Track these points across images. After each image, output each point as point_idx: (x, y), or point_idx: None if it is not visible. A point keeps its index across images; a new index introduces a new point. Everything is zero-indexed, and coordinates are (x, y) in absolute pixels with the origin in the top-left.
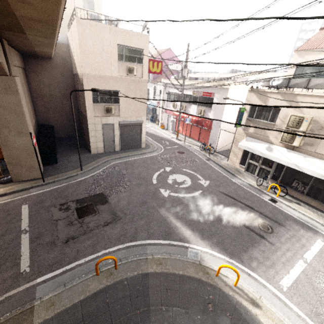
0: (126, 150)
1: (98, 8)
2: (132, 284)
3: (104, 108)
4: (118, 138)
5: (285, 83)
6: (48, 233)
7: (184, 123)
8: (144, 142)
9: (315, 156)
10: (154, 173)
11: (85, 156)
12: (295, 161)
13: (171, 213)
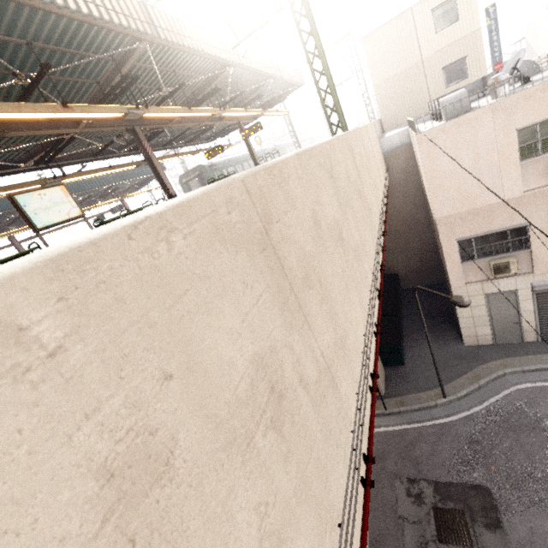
0: None
1: (468, 6)
2: None
3: (488, 266)
4: (532, 317)
5: None
6: (391, 543)
7: None
8: None
9: None
10: None
11: (451, 350)
12: None
13: None
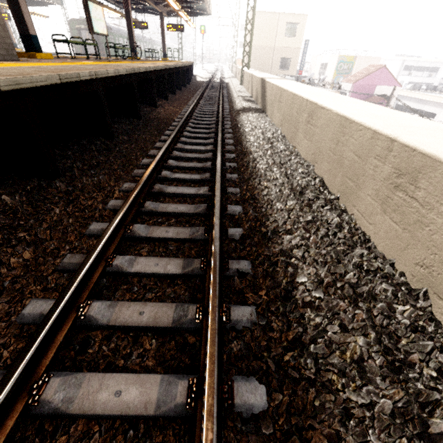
0: None
1: (300, 33)
2: None
3: None
4: None
5: None
6: None
7: None
8: None
9: None
10: None
11: None
12: None
13: None
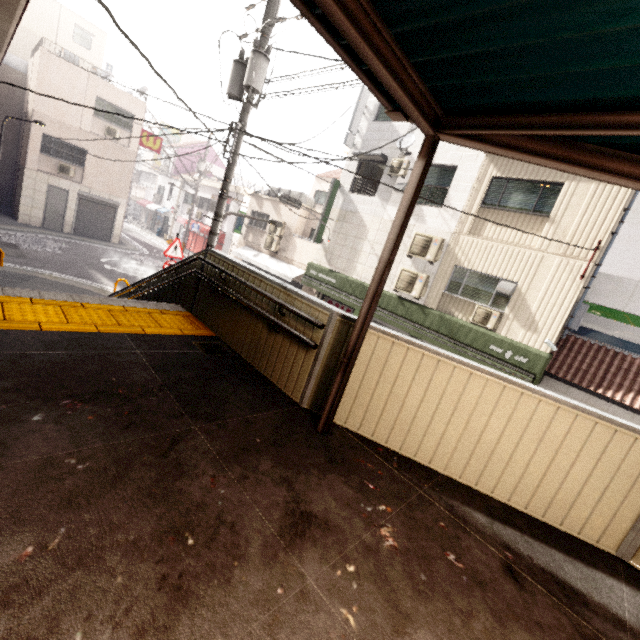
0: (84, 237)
1: (99, 51)
2: (14, 274)
3: (58, 165)
4: (73, 215)
5: (277, 192)
6: None
7: (198, 237)
8: (117, 235)
9: (286, 261)
10: (109, 258)
11: (5, 220)
12: (268, 264)
13: (102, 274)
